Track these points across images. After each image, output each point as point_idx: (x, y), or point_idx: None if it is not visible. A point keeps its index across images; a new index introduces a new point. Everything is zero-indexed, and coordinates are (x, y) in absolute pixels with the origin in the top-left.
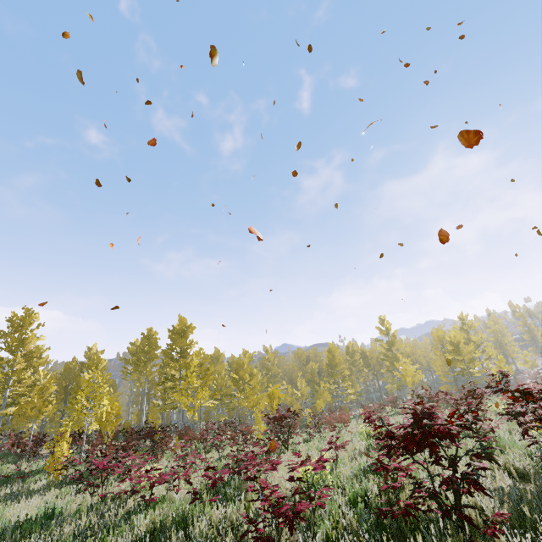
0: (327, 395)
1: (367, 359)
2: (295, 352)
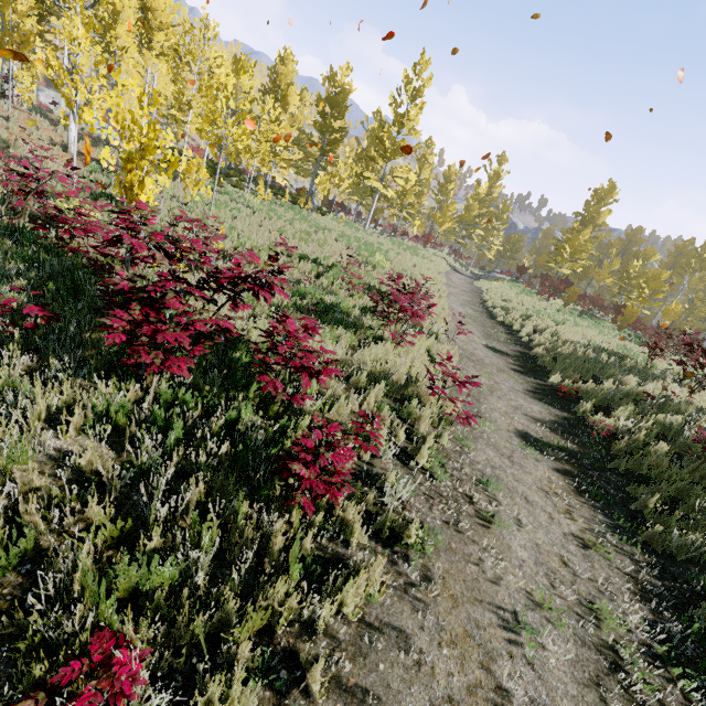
0: None
1: None
2: None
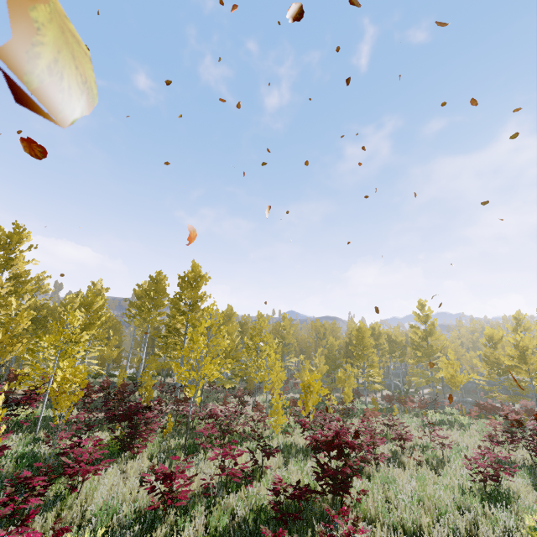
0: (353, 381)
1: (392, 344)
2: (313, 324)
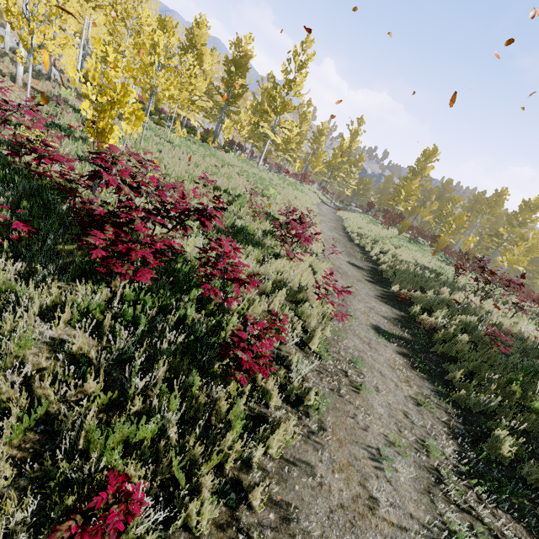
0: None
1: None
2: None
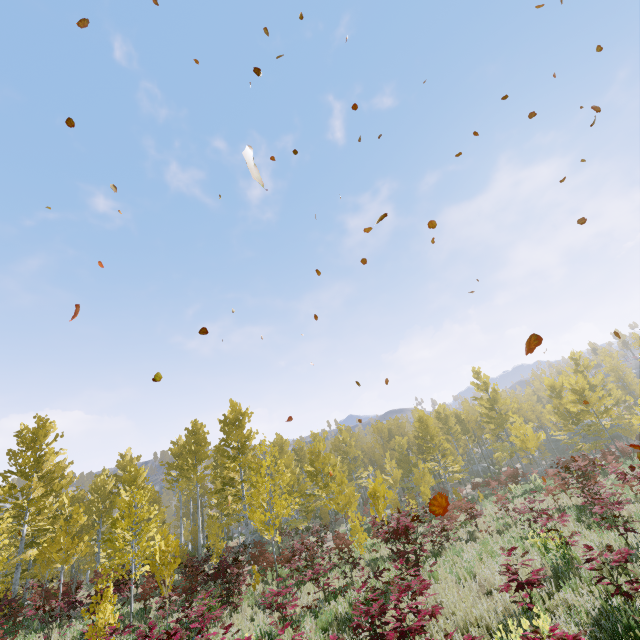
0: (429, 477)
1: (464, 423)
2: (374, 426)
